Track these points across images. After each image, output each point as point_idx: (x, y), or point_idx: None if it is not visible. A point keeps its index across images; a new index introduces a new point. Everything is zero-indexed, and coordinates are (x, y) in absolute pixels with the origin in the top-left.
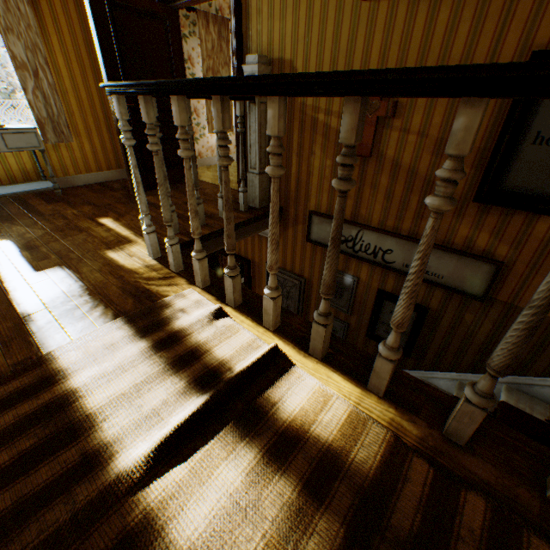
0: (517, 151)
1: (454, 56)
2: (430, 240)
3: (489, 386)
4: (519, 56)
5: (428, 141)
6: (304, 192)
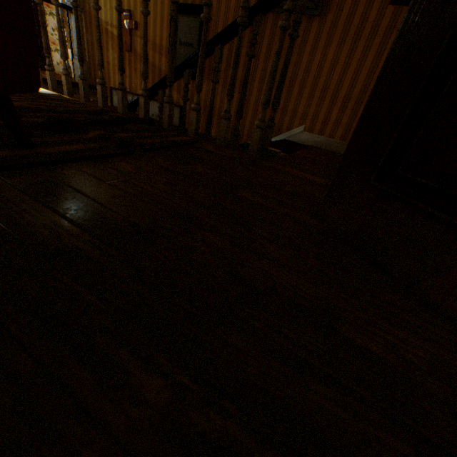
0: (177, 49)
1: (152, 2)
2: (58, 17)
3: (81, 70)
4: (170, 5)
5: (151, 44)
6: (108, 76)
